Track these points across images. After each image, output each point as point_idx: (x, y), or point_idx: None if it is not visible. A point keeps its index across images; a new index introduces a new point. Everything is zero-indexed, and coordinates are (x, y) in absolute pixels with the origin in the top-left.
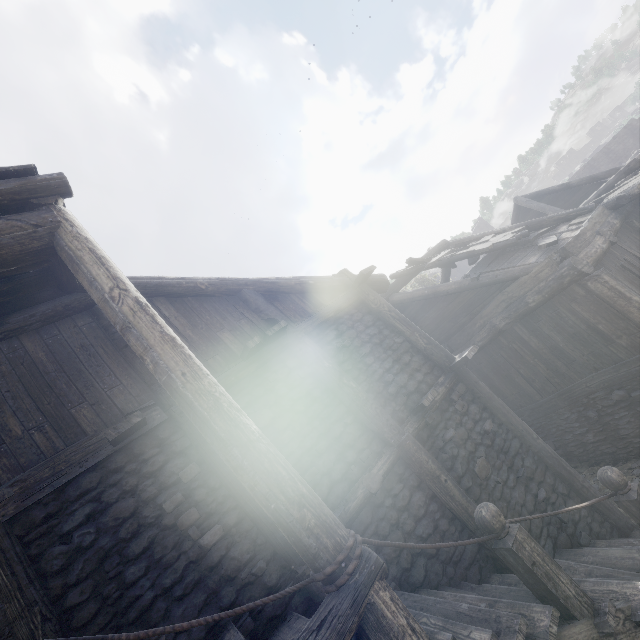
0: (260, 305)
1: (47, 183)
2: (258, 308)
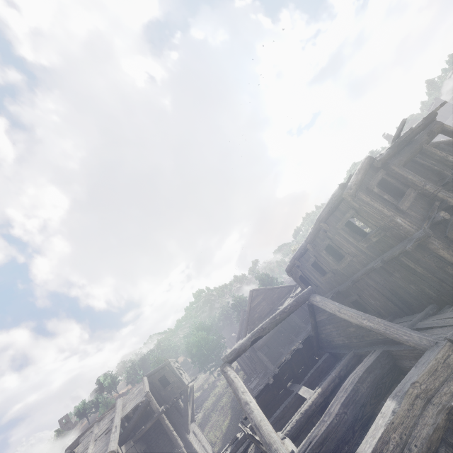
0: (450, 149)
1: (436, 115)
2: (449, 150)
